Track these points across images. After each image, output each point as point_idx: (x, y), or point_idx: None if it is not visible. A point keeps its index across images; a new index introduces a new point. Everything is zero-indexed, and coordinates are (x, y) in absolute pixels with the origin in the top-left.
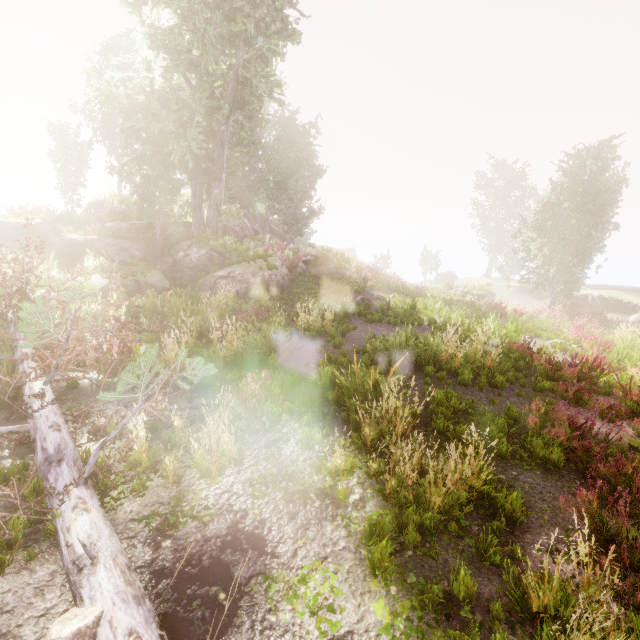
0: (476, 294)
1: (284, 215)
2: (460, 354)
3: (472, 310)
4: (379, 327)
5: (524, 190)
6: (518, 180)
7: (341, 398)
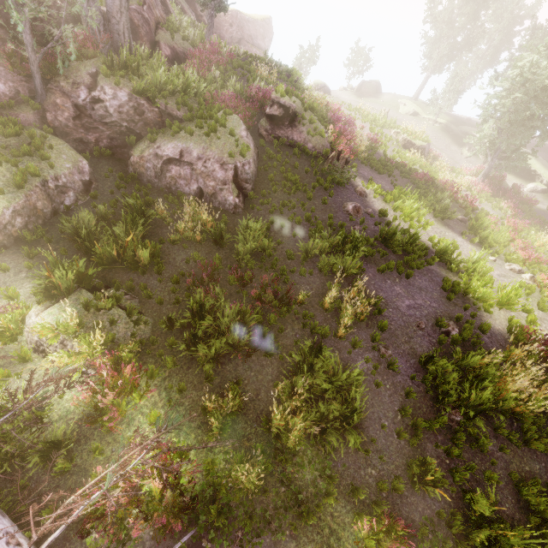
0: (418, 146)
1: None
2: (529, 407)
3: (443, 210)
4: (395, 285)
5: None
6: None
7: (464, 532)
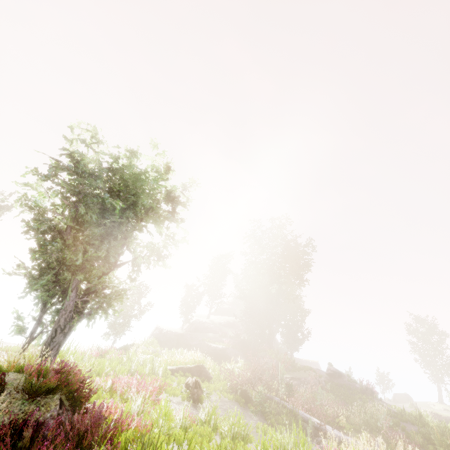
0: (444, 416)
1: (287, 337)
2: None
3: None
4: (409, 425)
5: (441, 335)
6: (434, 328)
7: (435, 449)
